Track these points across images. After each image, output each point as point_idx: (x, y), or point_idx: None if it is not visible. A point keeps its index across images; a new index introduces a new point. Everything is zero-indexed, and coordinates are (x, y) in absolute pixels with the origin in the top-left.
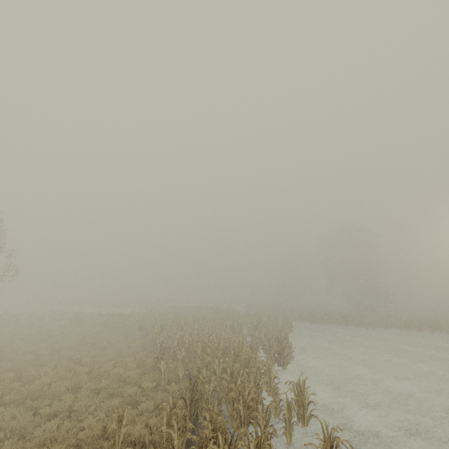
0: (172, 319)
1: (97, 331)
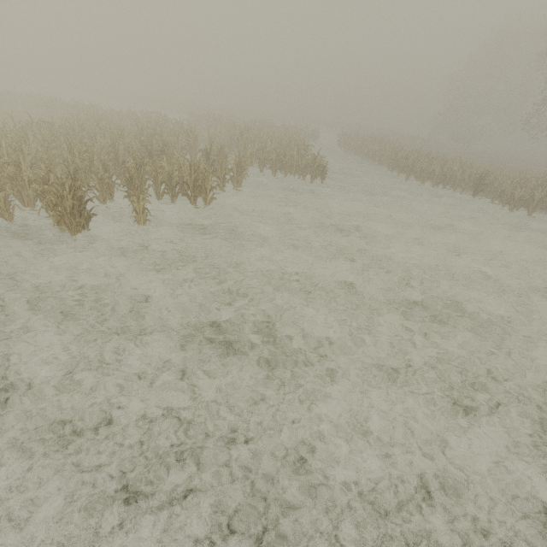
0: (134, 124)
1: (20, 123)
